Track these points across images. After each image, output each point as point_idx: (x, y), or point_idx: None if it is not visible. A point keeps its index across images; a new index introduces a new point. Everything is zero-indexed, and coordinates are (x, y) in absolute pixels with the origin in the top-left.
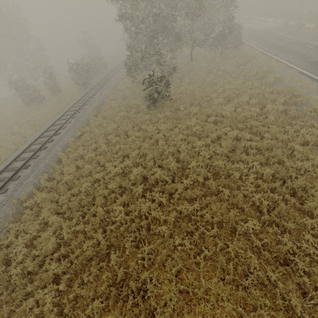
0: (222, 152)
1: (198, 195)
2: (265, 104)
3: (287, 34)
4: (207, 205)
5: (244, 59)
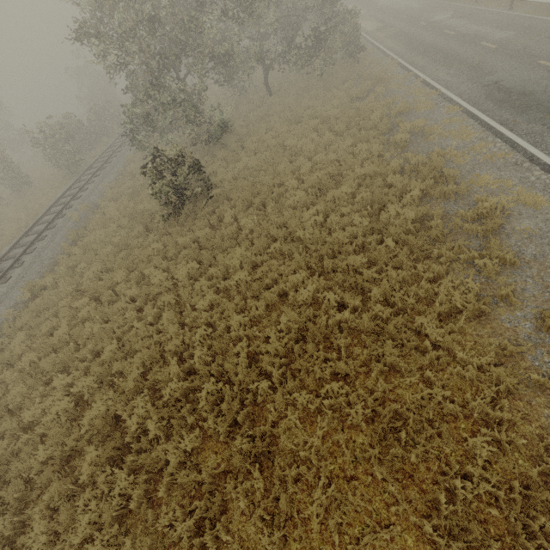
0: (276, 348)
1: (209, 474)
2: (384, 202)
3: (452, 16)
4: (225, 505)
5: (362, 87)
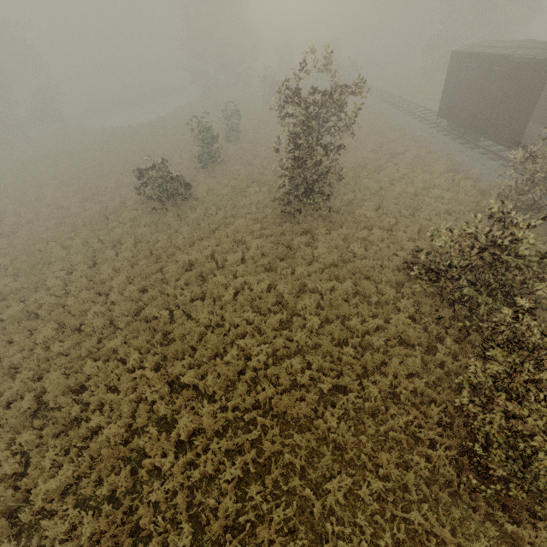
0: None
1: None
2: None
3: None
4: None
5: None
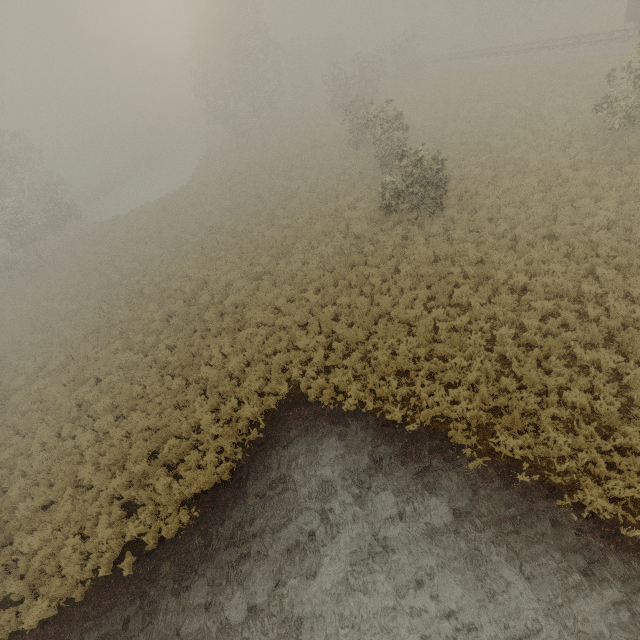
0: None
1: None
2: None
3: None
4: None
5: None
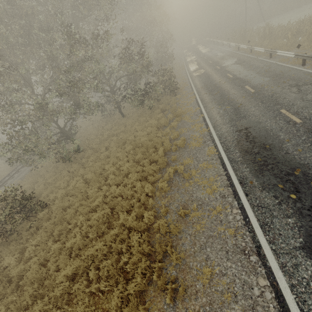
0: None
1: None
2: (118, 278)
3: (235, 62)
4: None
5: (164, 120)
